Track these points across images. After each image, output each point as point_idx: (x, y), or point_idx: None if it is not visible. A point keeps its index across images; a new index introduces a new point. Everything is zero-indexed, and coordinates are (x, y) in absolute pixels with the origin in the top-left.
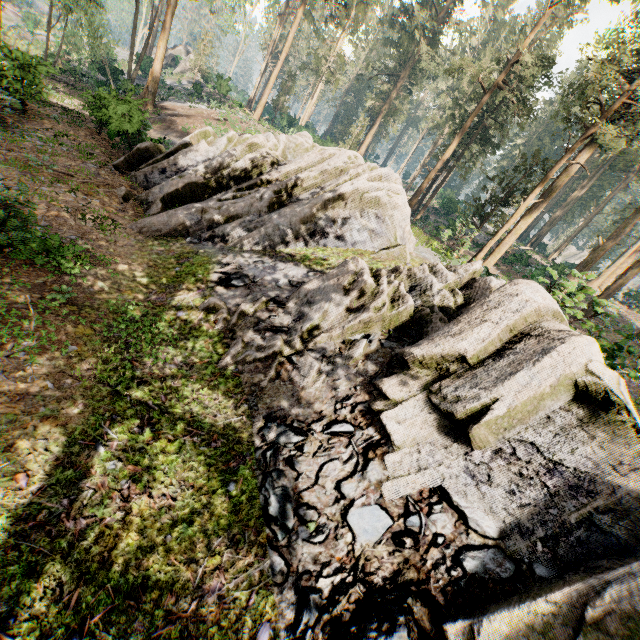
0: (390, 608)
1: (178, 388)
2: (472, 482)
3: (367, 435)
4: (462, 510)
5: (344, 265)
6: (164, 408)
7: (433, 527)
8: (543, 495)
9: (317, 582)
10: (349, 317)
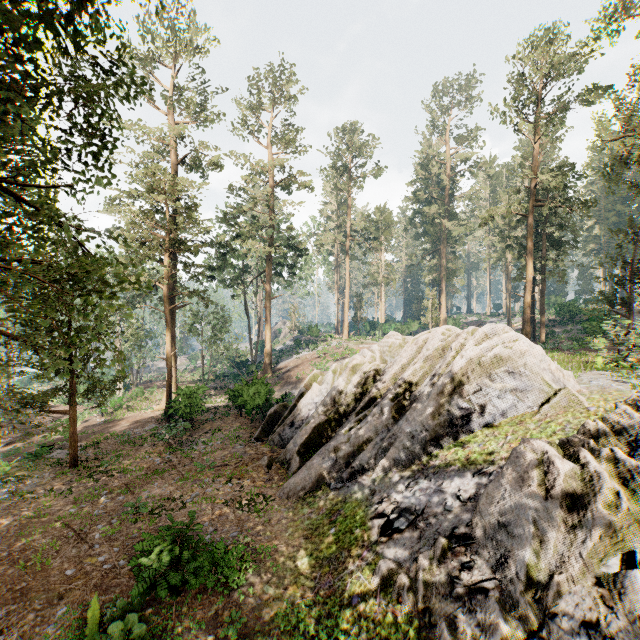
0: None
1: None
2: None
3: None
4: None
5: (516, 455)
6: None
7: None
8: None
9: None
10: (576, 533)
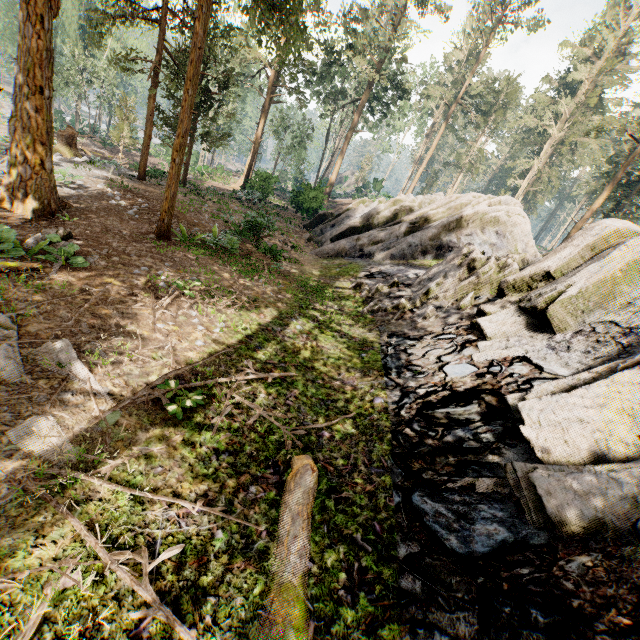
0: (467, 398)
1: (334, 316)
2: (552, 352)
3: (466, 338)
4: (539, 365)
5: (459, 250)
6: (325, 321)
7: (511, 370)
8: (616, 350)
9: (416, 390)
10: (461, 282)
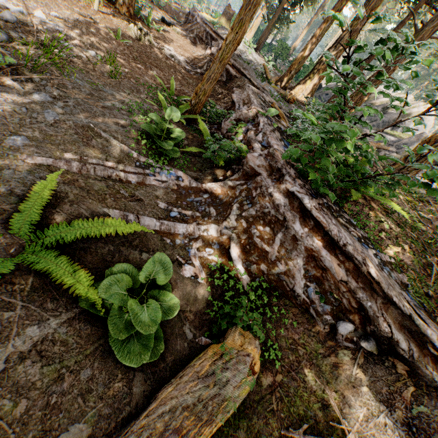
0: None
1: None
2: None
3: None
4: None
5: (420, 134)
6: None
7: None
8: None
9: None
10: None
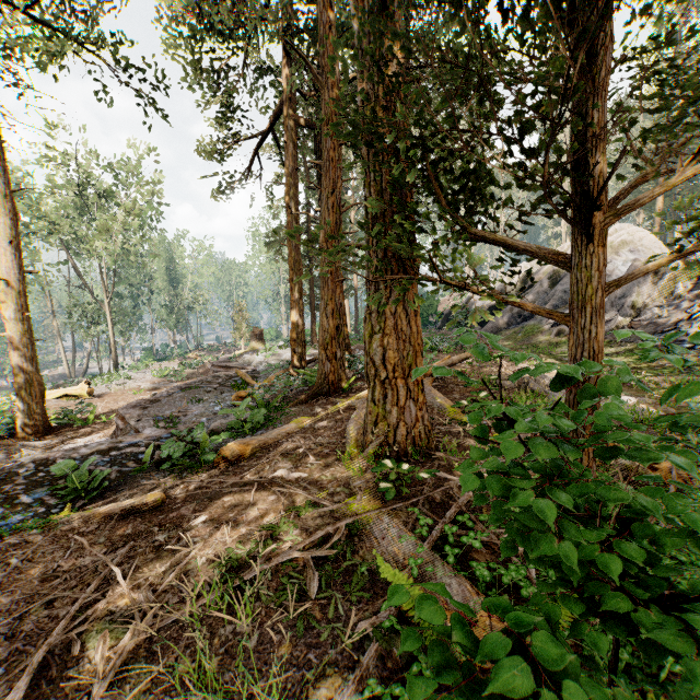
0: None
1: None
2: None
3: None
4: None
5: (631, 267)
6: None
7: None
8: None
9: None
10: (657, 284)
